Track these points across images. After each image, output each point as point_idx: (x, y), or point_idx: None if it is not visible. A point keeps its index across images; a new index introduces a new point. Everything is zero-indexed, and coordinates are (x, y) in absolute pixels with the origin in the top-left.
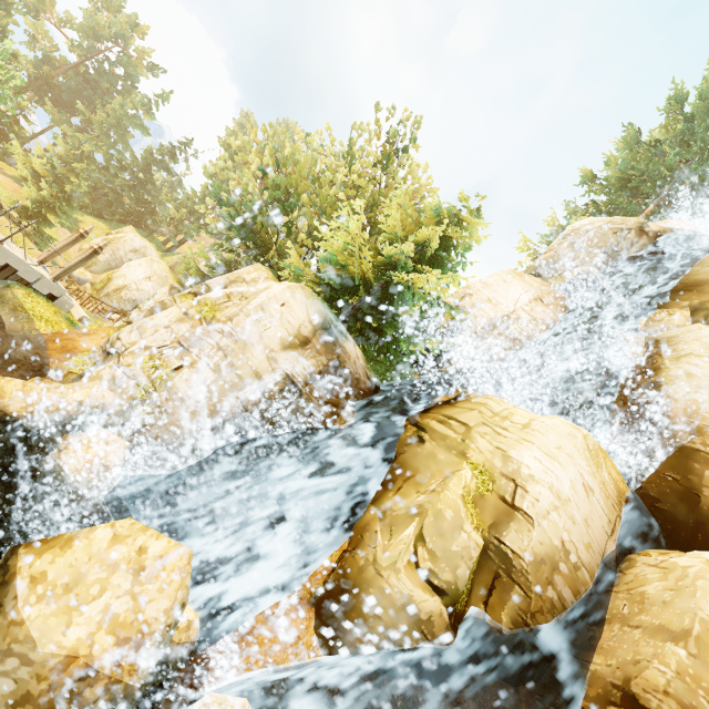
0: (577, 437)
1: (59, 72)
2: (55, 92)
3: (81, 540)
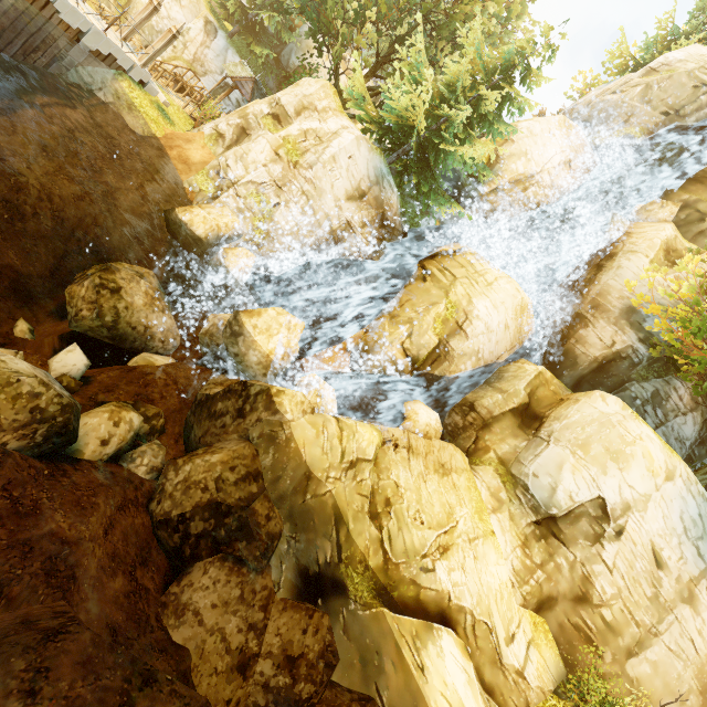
0: (517, 298)
1: None
2: None
3: (264, 314)
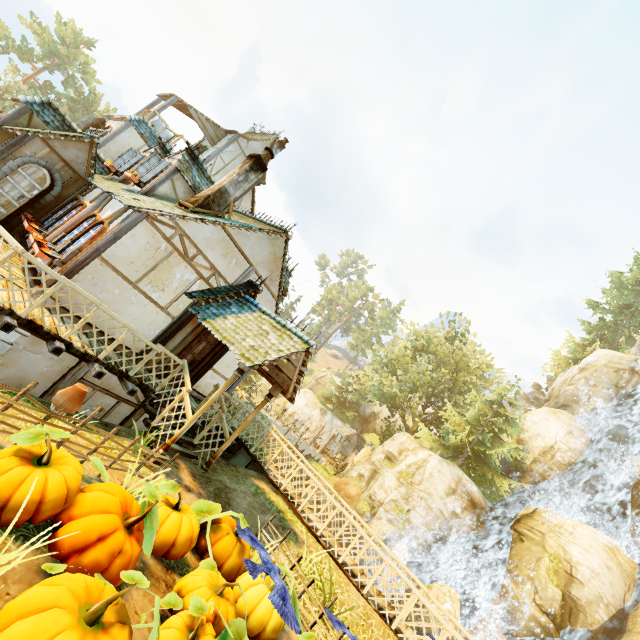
0: (598, 539)
1: None
2: None
3: (432, 588)
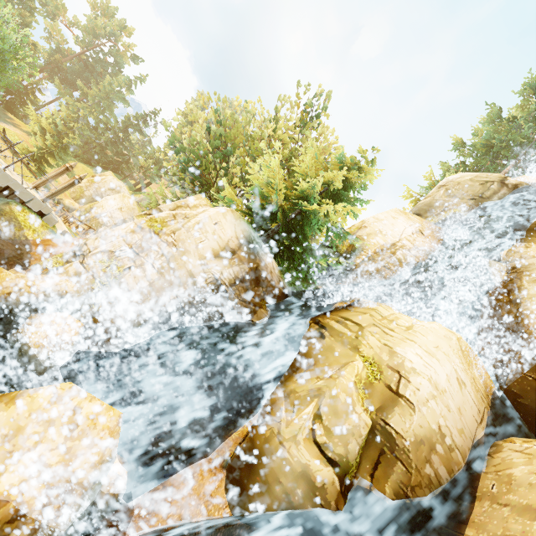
0: (452, 339)
1: (66, 59)
2: (63, 73)
3: (25, 397)
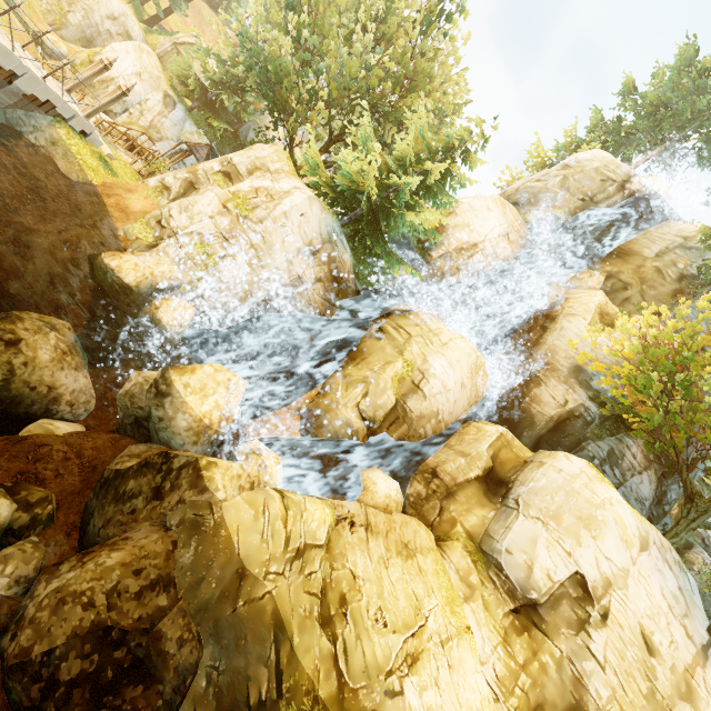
0: (472, 356)
1: None
2: None
3: (199, 371)
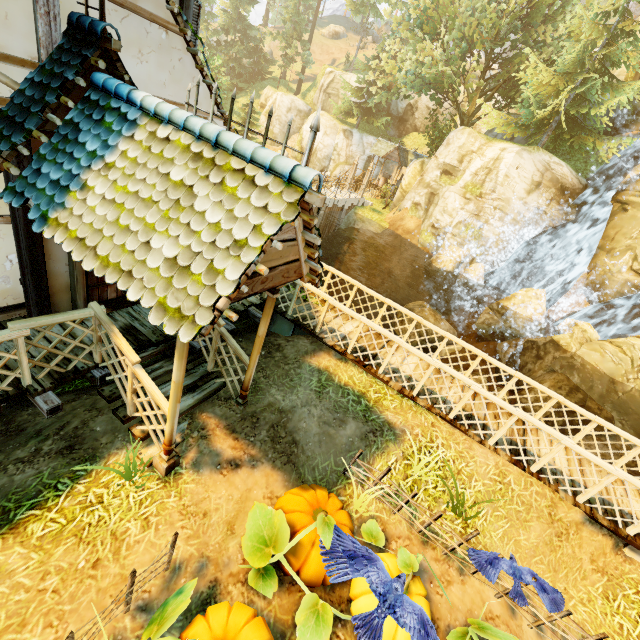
0: None
1: None
2: None
3: (516, 297)
